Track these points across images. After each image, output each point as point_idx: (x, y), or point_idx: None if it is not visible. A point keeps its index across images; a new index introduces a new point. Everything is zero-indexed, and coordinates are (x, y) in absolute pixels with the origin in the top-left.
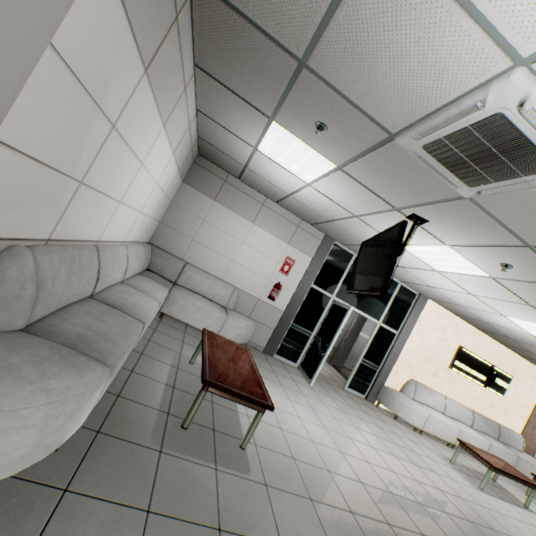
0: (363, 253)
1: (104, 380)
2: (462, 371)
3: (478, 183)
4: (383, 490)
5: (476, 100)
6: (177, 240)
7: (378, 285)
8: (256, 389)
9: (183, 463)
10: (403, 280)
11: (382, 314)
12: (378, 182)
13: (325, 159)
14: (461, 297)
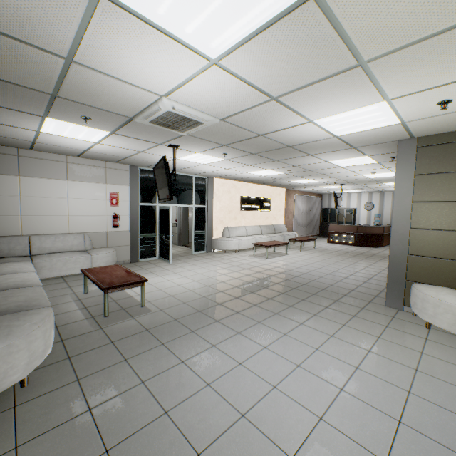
0: (156, 175)
1: (53, 312)
2: (247, 209)
3: (184, 131)
4: (218, 283)
5: (157, 107)
6: (7, 223)
7: (168, 194)
8: (135, 278)
9: (117, 325)
10: (194, 174)
11: (193, 200)
12: (141, 135)
13: (100, 130)
14: (225, 172)
